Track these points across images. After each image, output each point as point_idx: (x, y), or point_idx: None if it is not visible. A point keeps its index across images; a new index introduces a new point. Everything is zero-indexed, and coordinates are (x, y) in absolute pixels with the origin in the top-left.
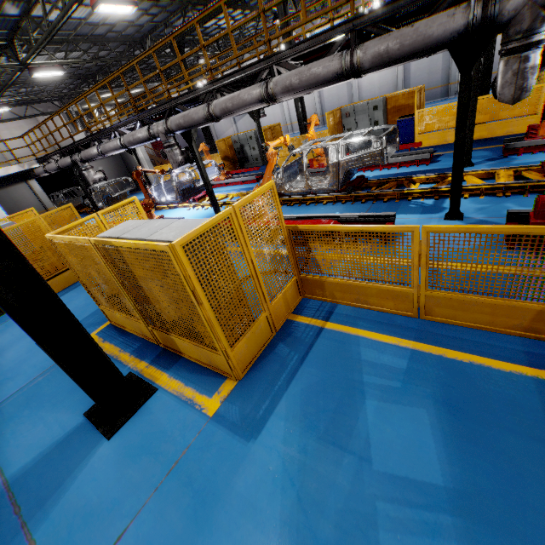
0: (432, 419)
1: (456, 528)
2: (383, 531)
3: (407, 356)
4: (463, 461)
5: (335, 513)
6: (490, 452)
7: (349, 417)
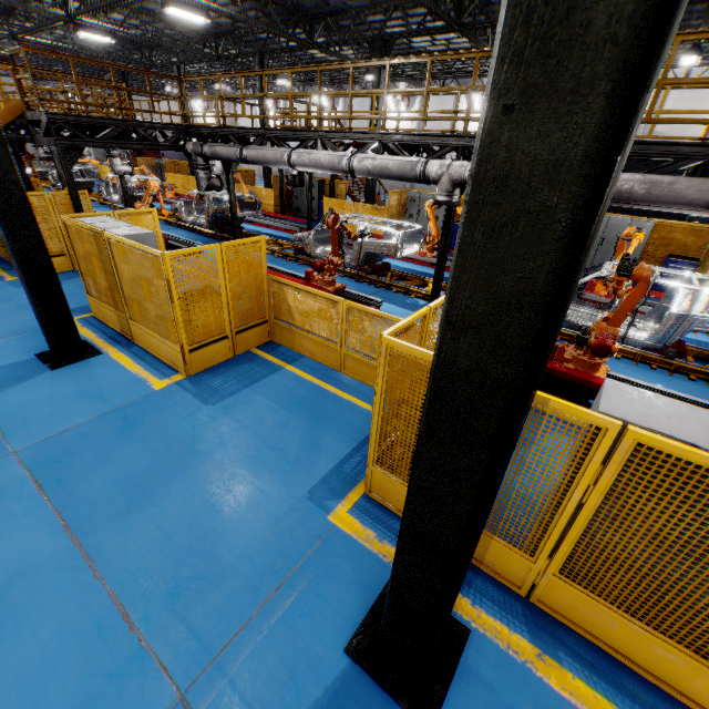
0: None
1: None
2: None
3: None
4: None
5: None
6: None
7: None
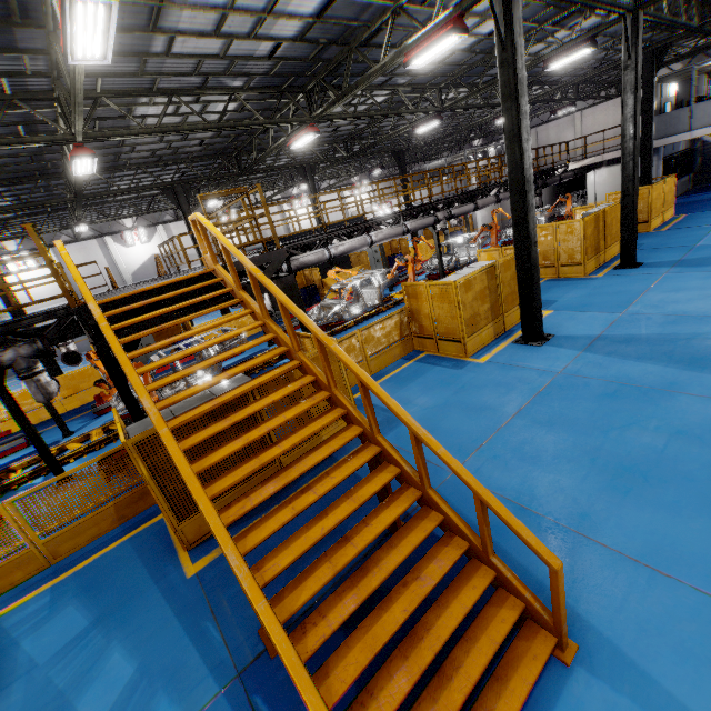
0: (76, 605)
1: (99, 630)
2: (58, 677)
3: (50, 592)
4: (98, 604)
5: (19, 710)
6: (111, 587)
7: (10, 665)
